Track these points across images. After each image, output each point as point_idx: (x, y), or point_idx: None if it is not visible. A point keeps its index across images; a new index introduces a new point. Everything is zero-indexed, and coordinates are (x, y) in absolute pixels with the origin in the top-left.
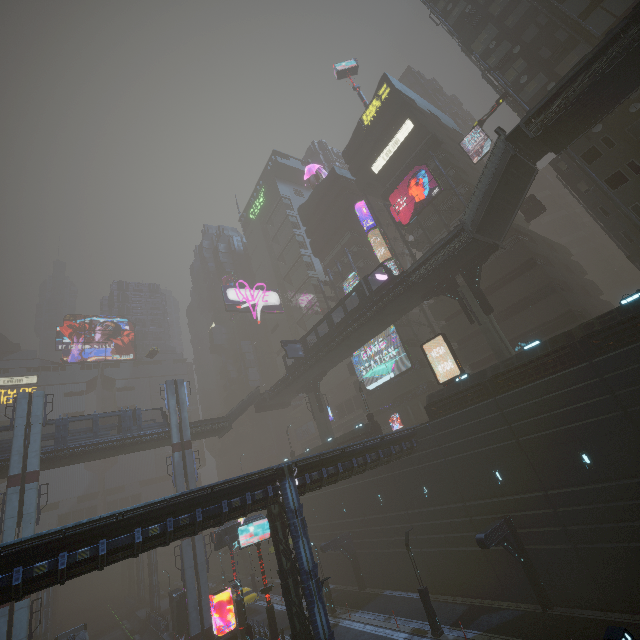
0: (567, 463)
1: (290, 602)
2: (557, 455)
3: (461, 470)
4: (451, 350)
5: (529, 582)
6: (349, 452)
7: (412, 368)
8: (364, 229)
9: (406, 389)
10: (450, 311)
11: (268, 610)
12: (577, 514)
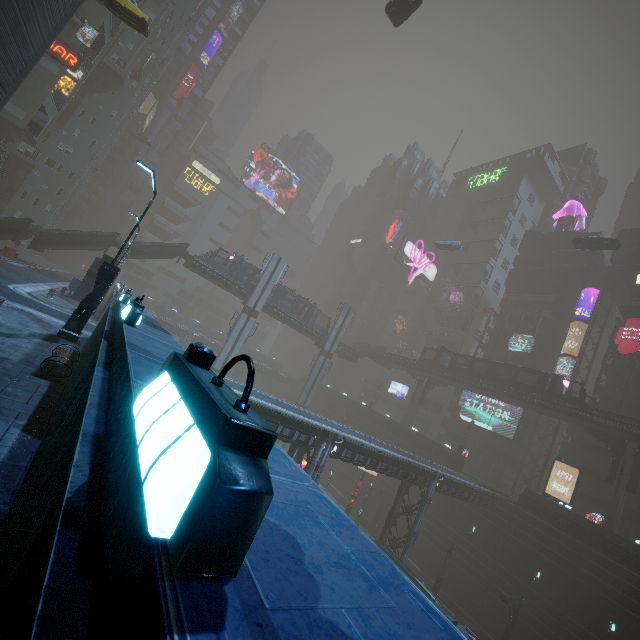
0: (596, 617)
1: (386, 529)
2: (594, 608)
3: (512, 547)
4: (577, 485)
5: (505, 631)
6: (467, 487)
7: (512, 441)
8: (575, 312)
9: (491, 445)
10: (585, 440)
11: (349, 507)
12: (574, 639)
